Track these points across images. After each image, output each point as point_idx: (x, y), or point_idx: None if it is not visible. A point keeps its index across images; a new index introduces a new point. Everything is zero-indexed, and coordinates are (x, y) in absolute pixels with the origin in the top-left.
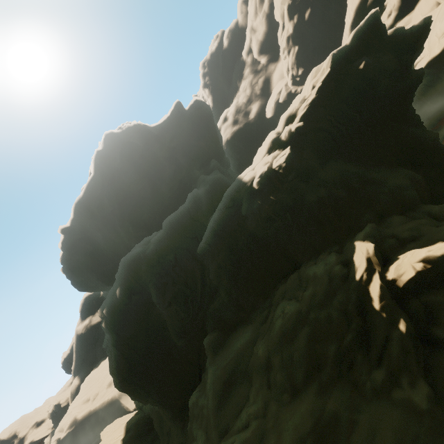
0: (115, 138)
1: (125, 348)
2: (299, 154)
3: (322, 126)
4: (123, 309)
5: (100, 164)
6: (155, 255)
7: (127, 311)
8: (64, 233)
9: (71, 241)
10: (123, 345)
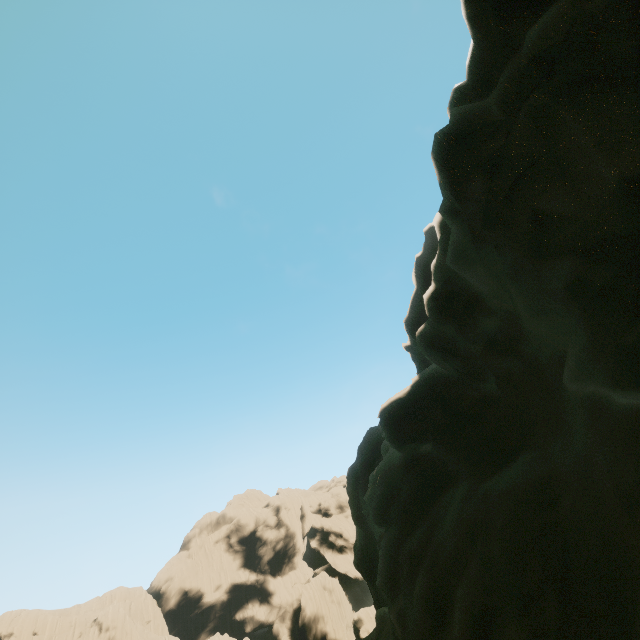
0: (435, 234)
1: (360, 534)
2: (439, 399)
3: (501, 327)
4: (351, 493)
5: (420, 274)
6: (373, 449)
7: (355, 497)
8: (408, 351)
9: (417, 360)
10: (358, 529)
